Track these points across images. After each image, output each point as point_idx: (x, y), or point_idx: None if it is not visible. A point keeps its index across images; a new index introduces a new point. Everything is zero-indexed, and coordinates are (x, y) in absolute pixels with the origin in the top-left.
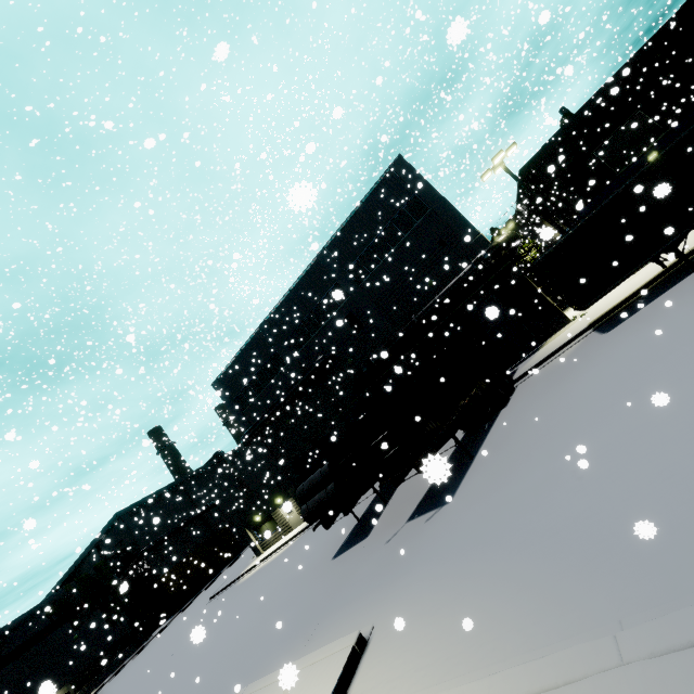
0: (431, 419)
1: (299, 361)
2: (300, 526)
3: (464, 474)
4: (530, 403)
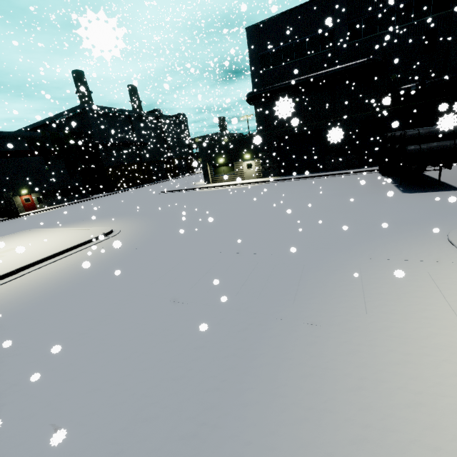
0: None
1: (347, 51)
2: (256, 179)
3: None
4: None
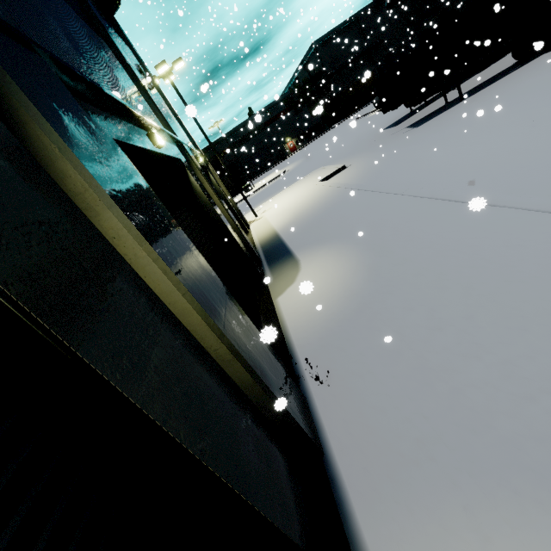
0: (445, 68)
1: None
2: None
3: (443, 112)
4: (535, 67)
